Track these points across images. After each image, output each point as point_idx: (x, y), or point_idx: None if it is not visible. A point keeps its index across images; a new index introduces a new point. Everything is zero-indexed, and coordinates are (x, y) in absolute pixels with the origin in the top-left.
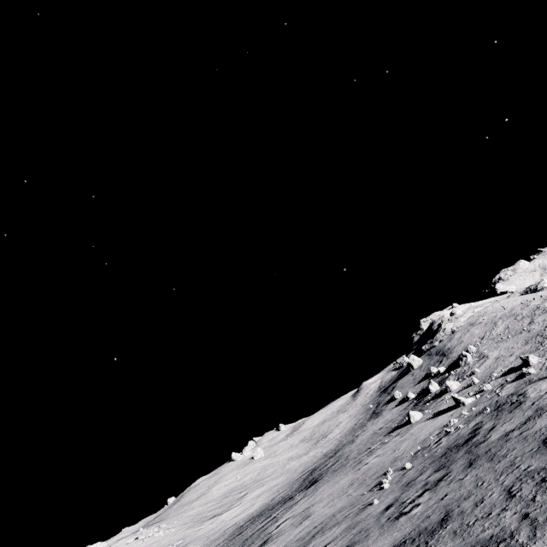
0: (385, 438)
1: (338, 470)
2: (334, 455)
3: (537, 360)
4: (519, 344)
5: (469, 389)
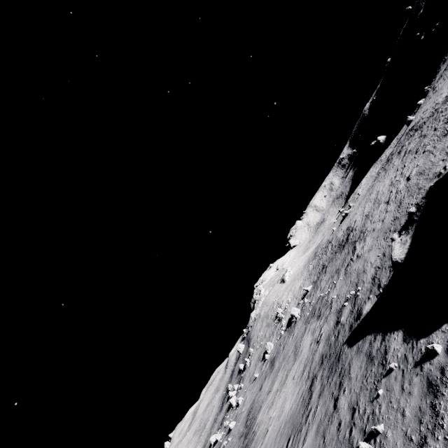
0: None
1: None
2: None
3: (241, 401)
4: (255, 362)
5: (231, 412)
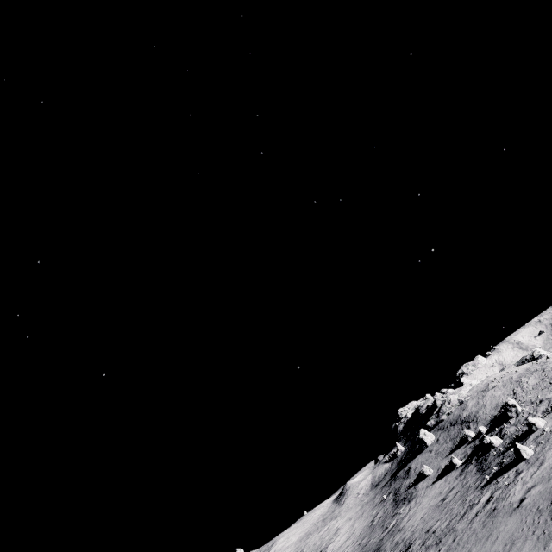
0: (491, 487)
1: (447, 538)
2: (378, 550)
3: None
4: None
5: None
